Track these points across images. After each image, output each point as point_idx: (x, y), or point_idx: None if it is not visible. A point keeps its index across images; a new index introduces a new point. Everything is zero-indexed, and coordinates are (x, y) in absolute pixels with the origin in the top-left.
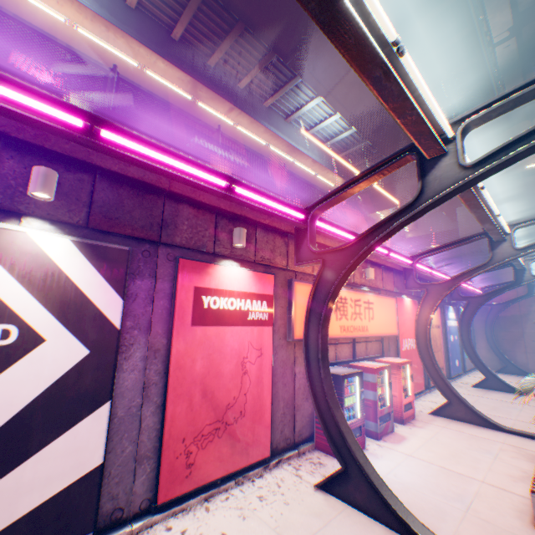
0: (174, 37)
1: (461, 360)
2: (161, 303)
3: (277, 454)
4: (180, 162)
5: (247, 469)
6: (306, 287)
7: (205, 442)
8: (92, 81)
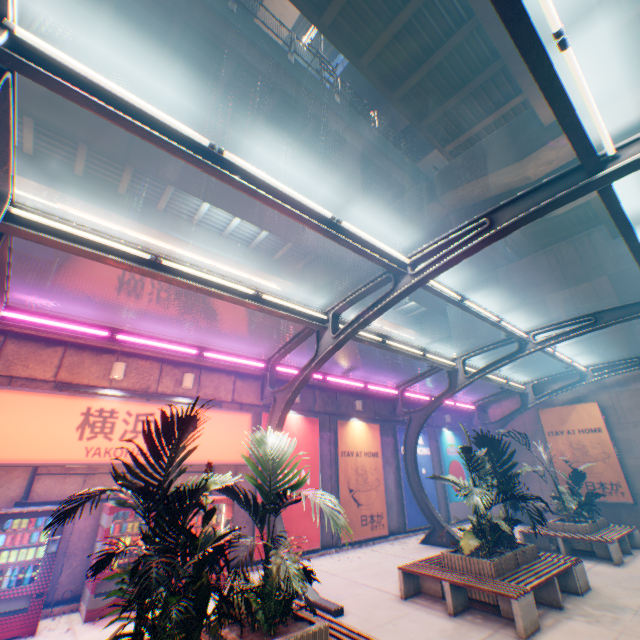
0: (28, 152)
1: (443, 505)
2: None
3: None
4: None
5: None
6: (14, 395)
7: None
8: None
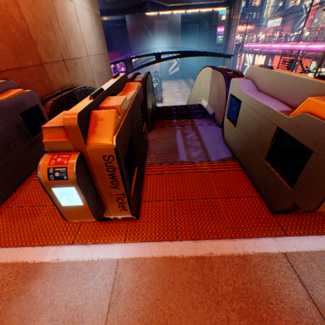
0: None
1: None
2: None
3: None
4: None
5: None
6: None
7: None
8: None
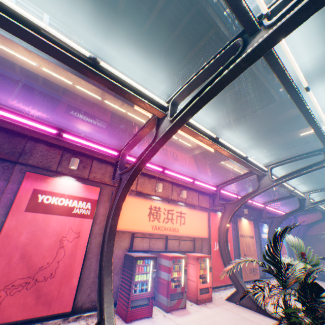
0: None
1: None
2: (8, 196)
3: (82, 312)
4: (27, 119)
5: (50, 318)
6: None
7: (14, 291)
8: (57, 92)
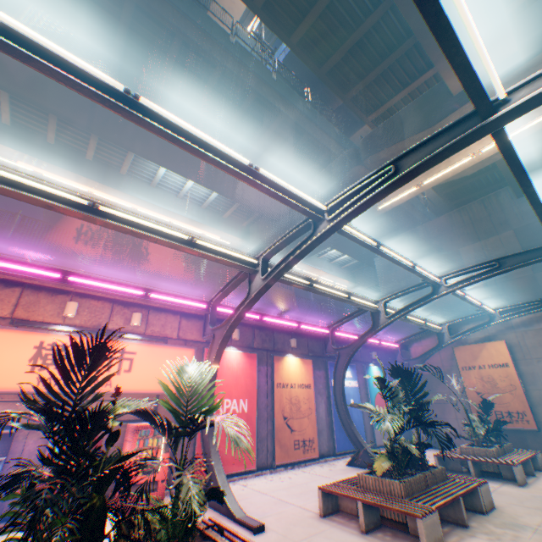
0: (6, 123)
1: (370, 431)
2: None
3: None
4: None
5: None
6: None
7: None
8: None
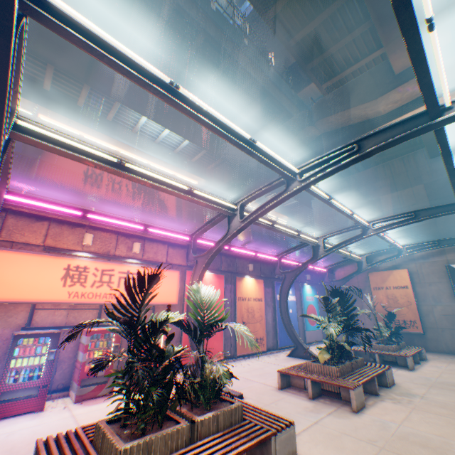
0: None
1: (302, 333)
2: None
3: None
4: None
5: None
6: (16, 255)
7: None
8: None
